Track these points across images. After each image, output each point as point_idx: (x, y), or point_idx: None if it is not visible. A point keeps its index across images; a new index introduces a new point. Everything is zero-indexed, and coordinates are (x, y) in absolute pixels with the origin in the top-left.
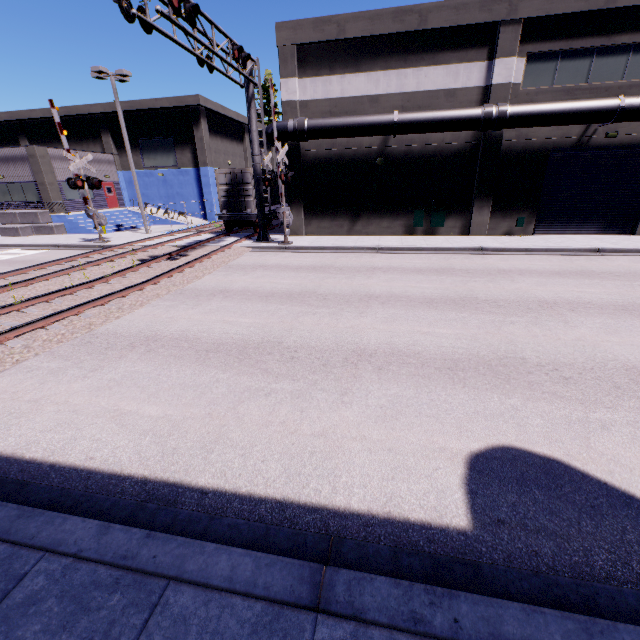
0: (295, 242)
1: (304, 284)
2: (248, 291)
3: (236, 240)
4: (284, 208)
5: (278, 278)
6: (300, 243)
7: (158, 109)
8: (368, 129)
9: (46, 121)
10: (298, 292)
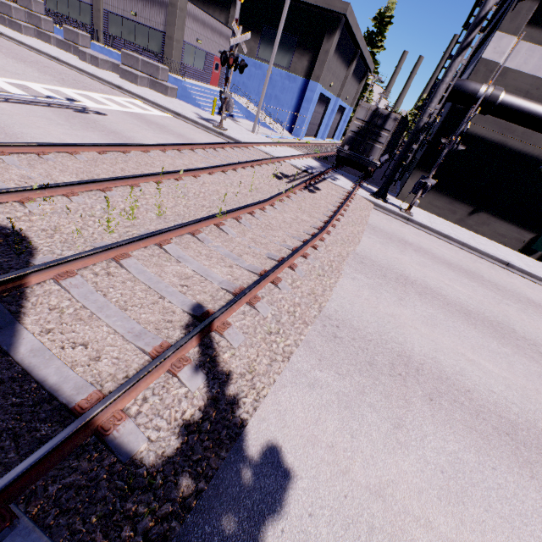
0: (413, 214)
1: (486, 304)
2: (435, 292)
3: (356, 186)
4: (431, 179)
5: (445, 277)
6: (420, 218)
7: (299, 2)
8: None
9: None
10: (495, 321)
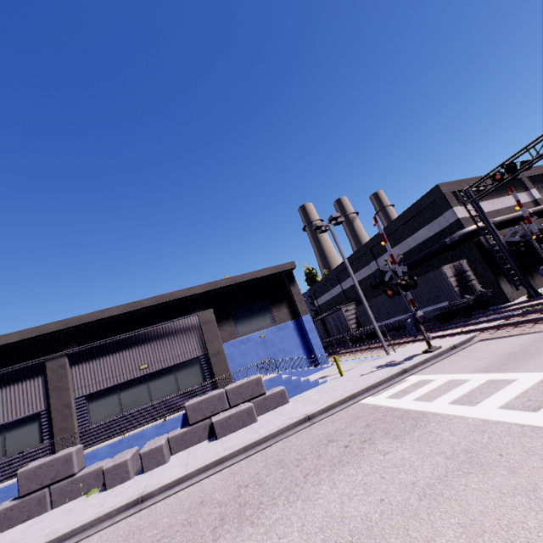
0: None
1: None
2: None
3: (535, 298)
4: None
5: None
6: None
7: (254, 279)
8: (522, 219)
9: (115, 319)
10: None
